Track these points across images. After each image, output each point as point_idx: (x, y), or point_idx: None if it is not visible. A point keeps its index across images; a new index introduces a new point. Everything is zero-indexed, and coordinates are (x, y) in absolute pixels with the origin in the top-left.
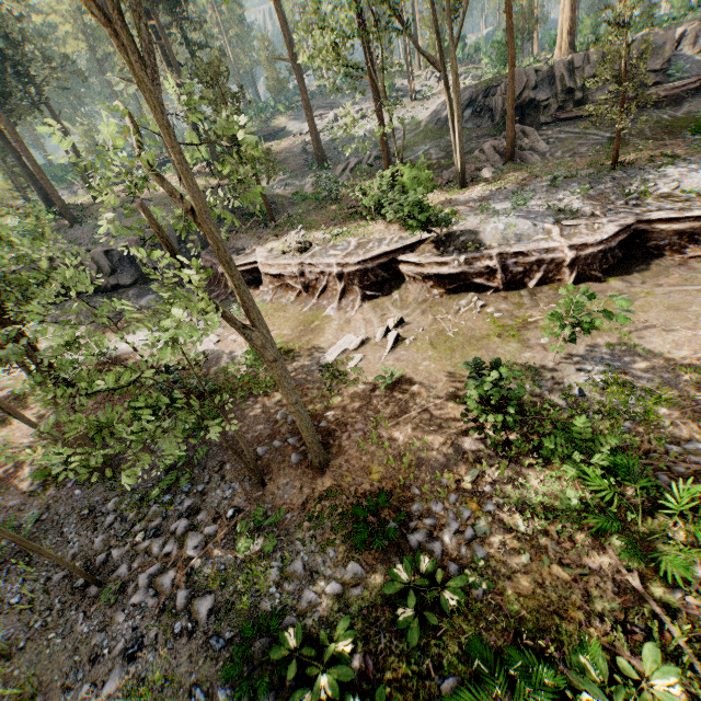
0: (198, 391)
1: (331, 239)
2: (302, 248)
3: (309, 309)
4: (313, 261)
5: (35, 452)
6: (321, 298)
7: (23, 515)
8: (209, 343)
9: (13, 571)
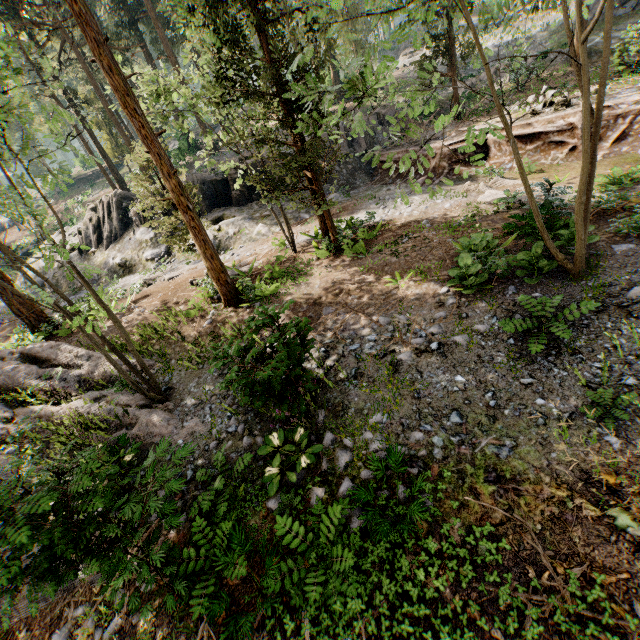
0: (566, 217)
1: (595, 92)
2: (567, 101)
3: (603, 158)
4: (609, 102)
5: (396, 281)
6: (614, 146)
7: (474, 321)
8: (497, 195)
9: (557, 361)
